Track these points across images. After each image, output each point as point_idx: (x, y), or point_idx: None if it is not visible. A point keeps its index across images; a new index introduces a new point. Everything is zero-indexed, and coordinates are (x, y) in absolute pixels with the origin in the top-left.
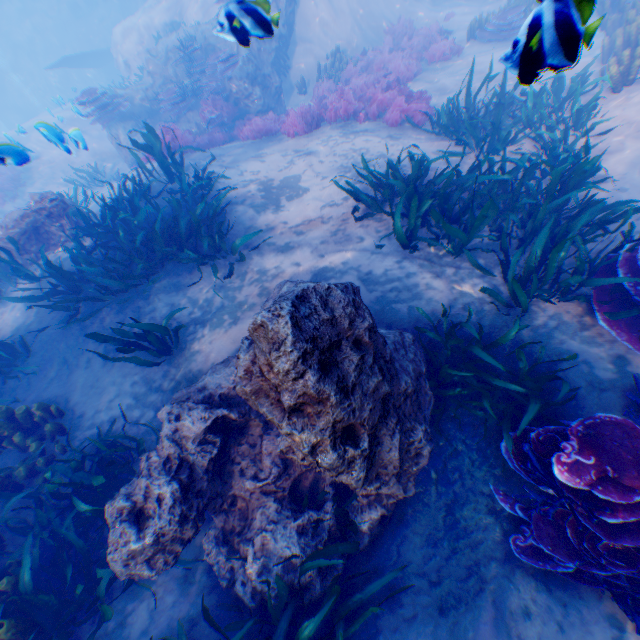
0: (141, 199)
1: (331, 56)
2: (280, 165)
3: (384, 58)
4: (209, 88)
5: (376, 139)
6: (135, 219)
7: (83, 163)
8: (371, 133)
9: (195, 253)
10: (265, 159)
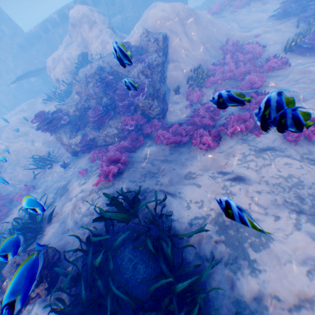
0: (111, 258)
1: (193, 69)
2: (216, 190)
3: (231, 68)
4: (122, 104)
5: (293, 160)
6: None
7: (37, 149)
8: (281, 151)
9: None
10: (197, 180)
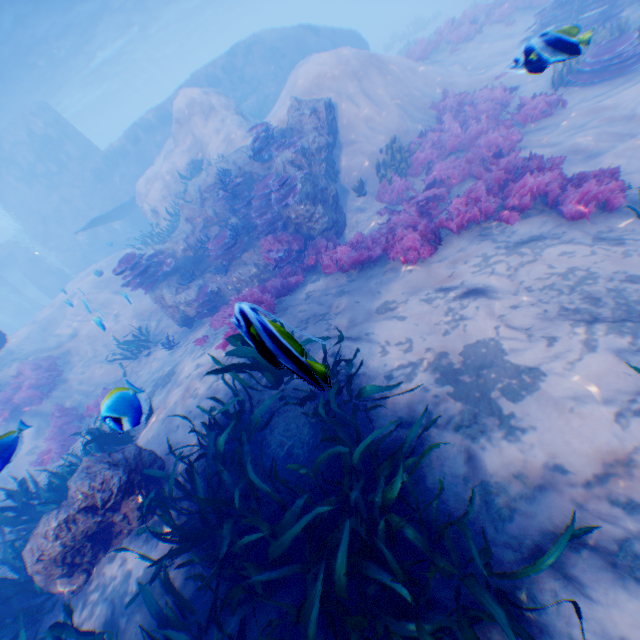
0: (248, 441)
1: (385, 148)
2: (434, 319)
3: (454, 134)
4: (263, 220)
5: (576, 246)
6: (278, 541)
7: (124, 328)
8: (553, 237)
9: (418, 598)
10: (398, 310)
